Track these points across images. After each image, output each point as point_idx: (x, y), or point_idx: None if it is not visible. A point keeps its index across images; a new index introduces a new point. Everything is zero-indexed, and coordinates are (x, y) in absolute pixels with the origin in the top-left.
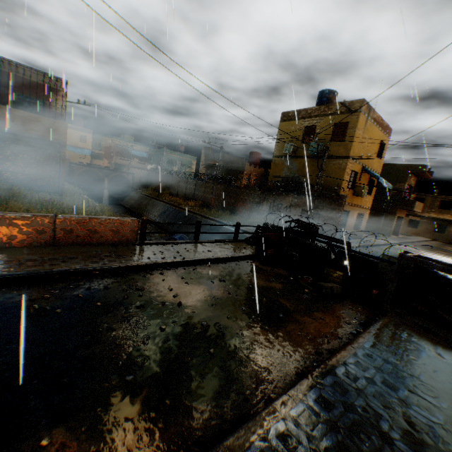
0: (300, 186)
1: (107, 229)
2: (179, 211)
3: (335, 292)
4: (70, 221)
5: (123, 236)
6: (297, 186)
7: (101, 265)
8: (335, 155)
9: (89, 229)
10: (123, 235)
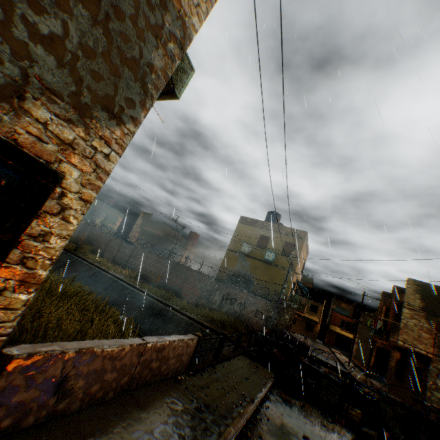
0: (251, 284)
1: (175, 355)
2: (113, 280)
3: (374, 438)
4: (154, 348)
5: (181, 362)
6: (248, 283)
7: (222, 438)
8: (284, 266)
9: (162, 358)
10: (182, 360)
